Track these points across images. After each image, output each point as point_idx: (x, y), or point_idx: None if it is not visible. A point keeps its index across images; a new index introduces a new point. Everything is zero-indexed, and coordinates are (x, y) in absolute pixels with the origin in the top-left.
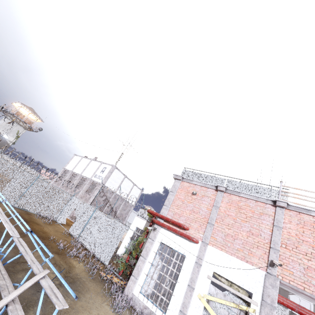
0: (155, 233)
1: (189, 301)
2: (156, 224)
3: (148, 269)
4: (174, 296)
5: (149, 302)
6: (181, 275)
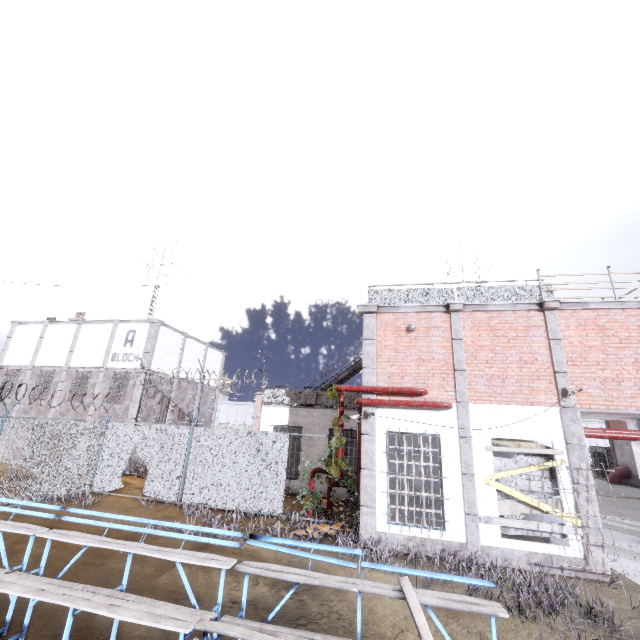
0: (370, 421)
1: (475, 494)
2: (366, 406)
3: (386, 483)
4: (449, 499)
5: (412, 528)
6: (446, 466)
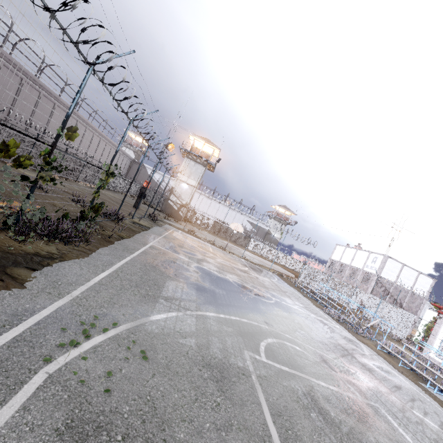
0: (441, 320)
1: None
2: (441, 314)
3: (439, 343)
4: None
5: None
6: None
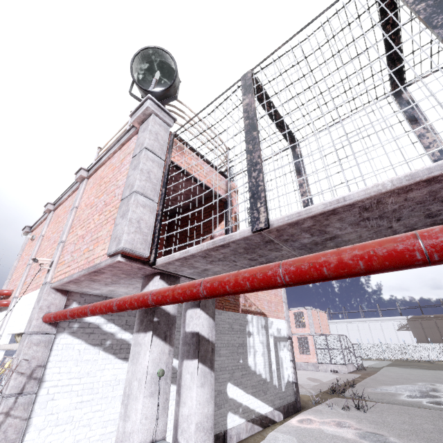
0: None
1: None
2: None
3: None
4: None
5: None
6: None
